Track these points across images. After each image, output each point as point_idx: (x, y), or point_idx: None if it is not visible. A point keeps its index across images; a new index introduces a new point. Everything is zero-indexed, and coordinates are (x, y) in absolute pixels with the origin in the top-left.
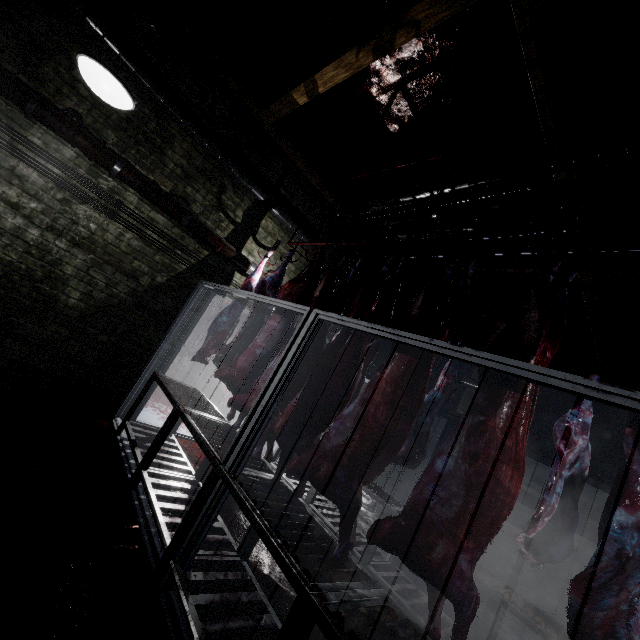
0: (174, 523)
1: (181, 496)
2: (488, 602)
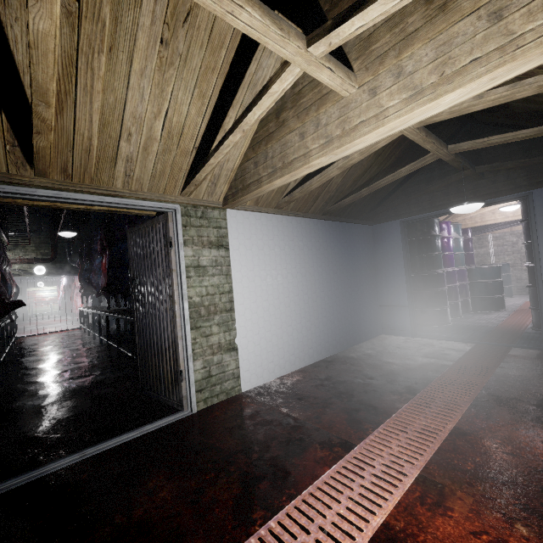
0: None
1: None
2: None
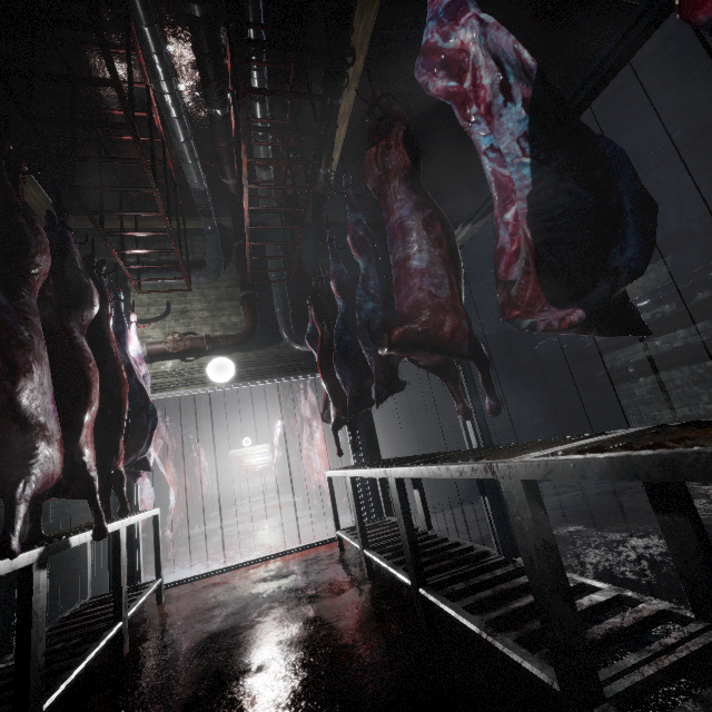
0: None
1: None
2: (651, 499)
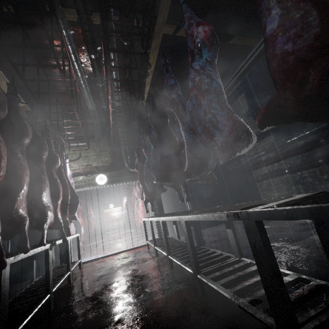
0: (19, 297)
1: (43, 283)
2: (225, 225)
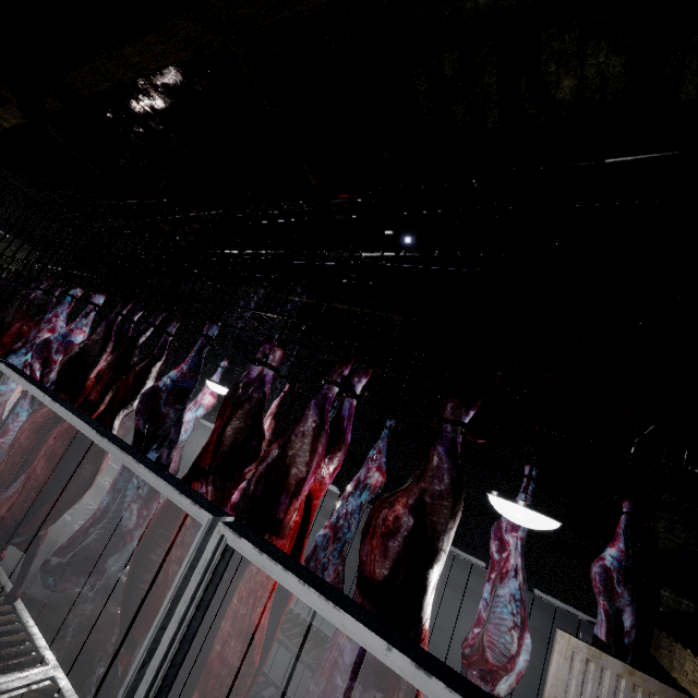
0: None
1: None
2: None
